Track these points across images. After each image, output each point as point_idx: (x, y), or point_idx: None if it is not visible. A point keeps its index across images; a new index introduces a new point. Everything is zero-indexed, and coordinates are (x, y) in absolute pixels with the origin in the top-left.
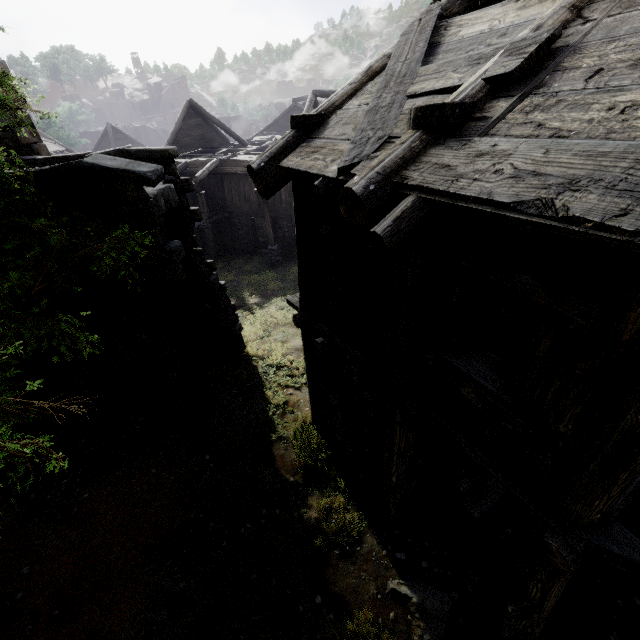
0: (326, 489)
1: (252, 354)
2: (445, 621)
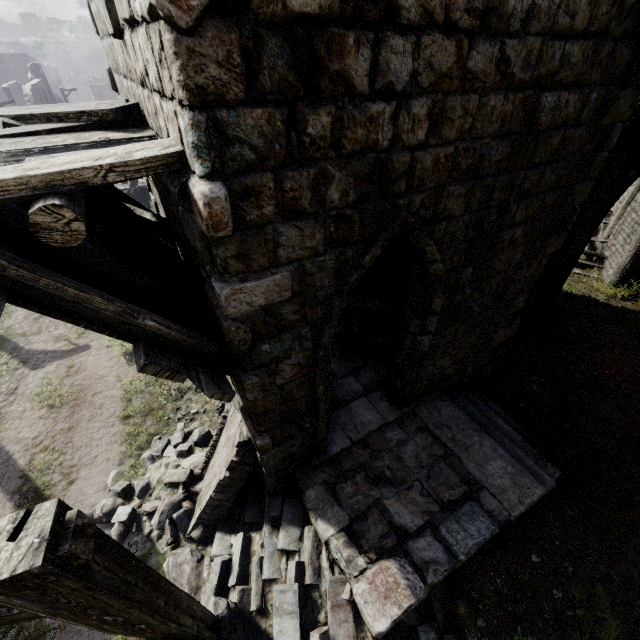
0: None
1: None
2: None
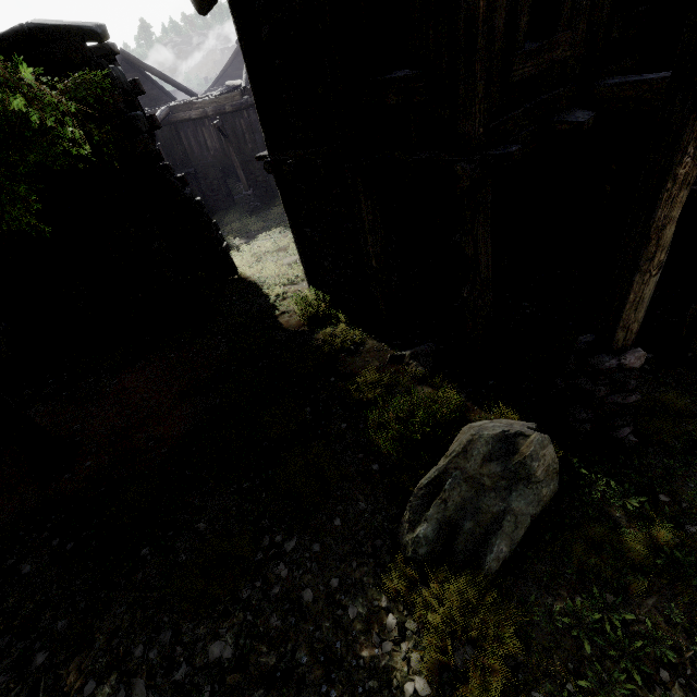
0: (330, 327)
1: (246, 274)
2: (433, 357)
